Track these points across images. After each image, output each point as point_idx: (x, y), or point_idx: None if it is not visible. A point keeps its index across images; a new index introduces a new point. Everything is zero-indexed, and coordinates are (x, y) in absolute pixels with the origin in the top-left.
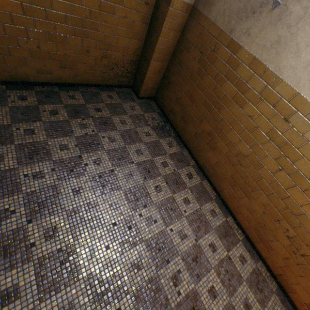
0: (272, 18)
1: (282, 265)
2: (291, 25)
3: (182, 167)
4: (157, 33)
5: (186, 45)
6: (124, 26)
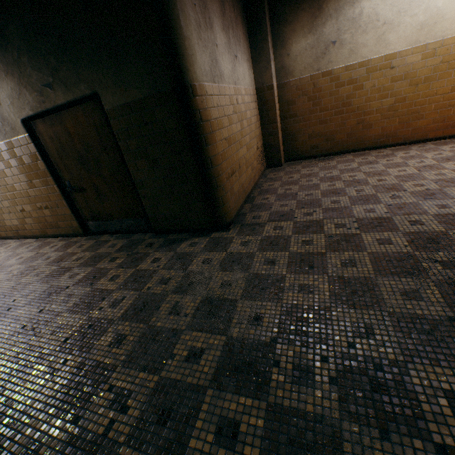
0: (338, 47)
1: None
2: (350, 42)
3: (369, 154)
4: (272, 110)
5: (289, 103)
6: (255, 121)
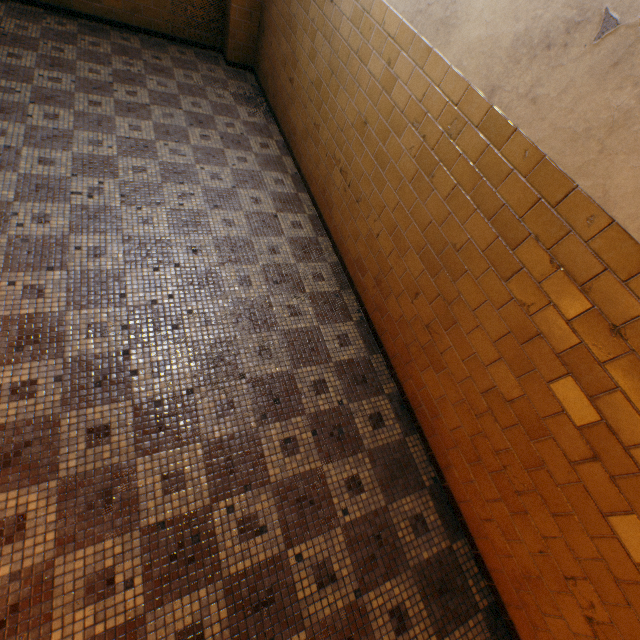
0: None
1: (340, 223)
2: None
3: (258, 137)
4: None
5: None
6: None
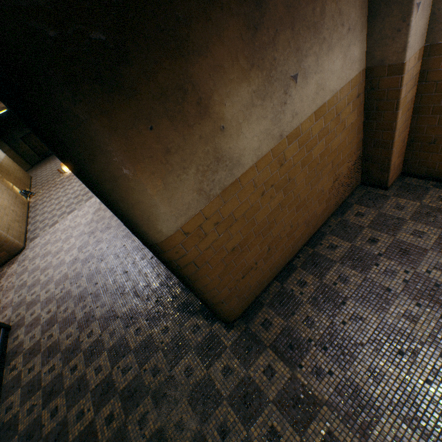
0: None
1: None
2: None
3: None
4: (388, 110)
5: None
6: (344, 136)
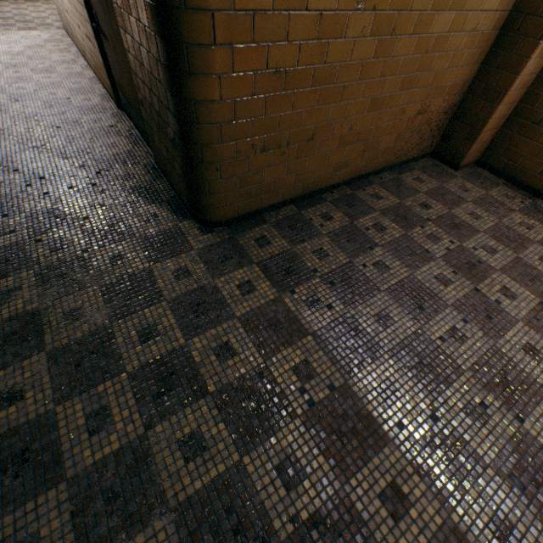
0: None
1: None
2: None
3: None
4: (532, 35)
5: None
6: (466, 46)
